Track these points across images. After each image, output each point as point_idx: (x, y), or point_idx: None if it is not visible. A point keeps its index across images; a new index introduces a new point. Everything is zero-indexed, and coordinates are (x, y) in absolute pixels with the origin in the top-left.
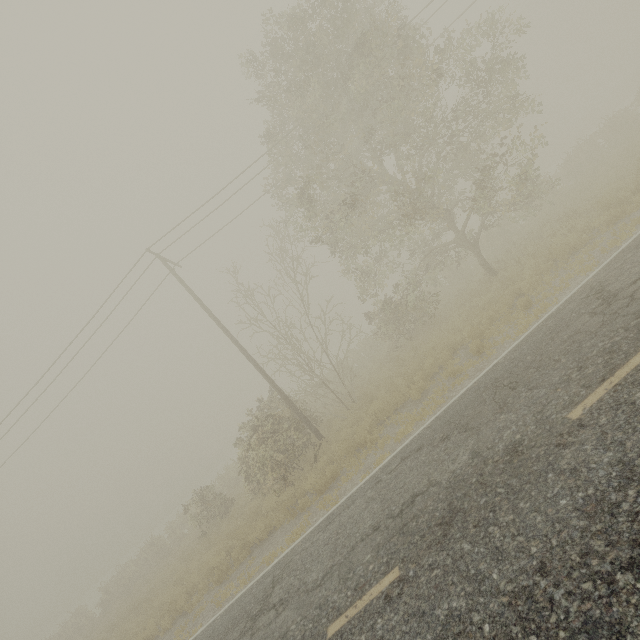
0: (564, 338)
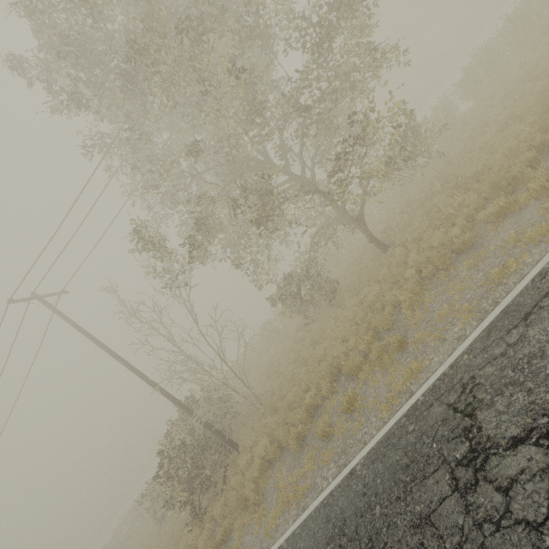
0: (415, 513)
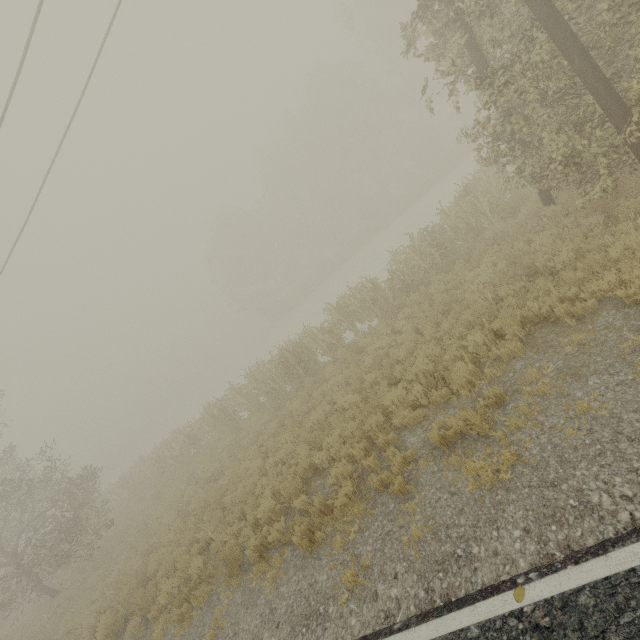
0: None
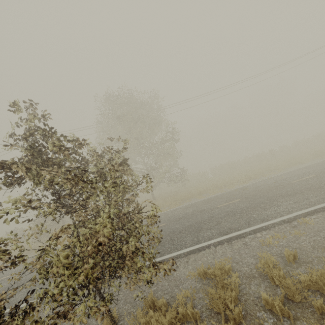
0: None
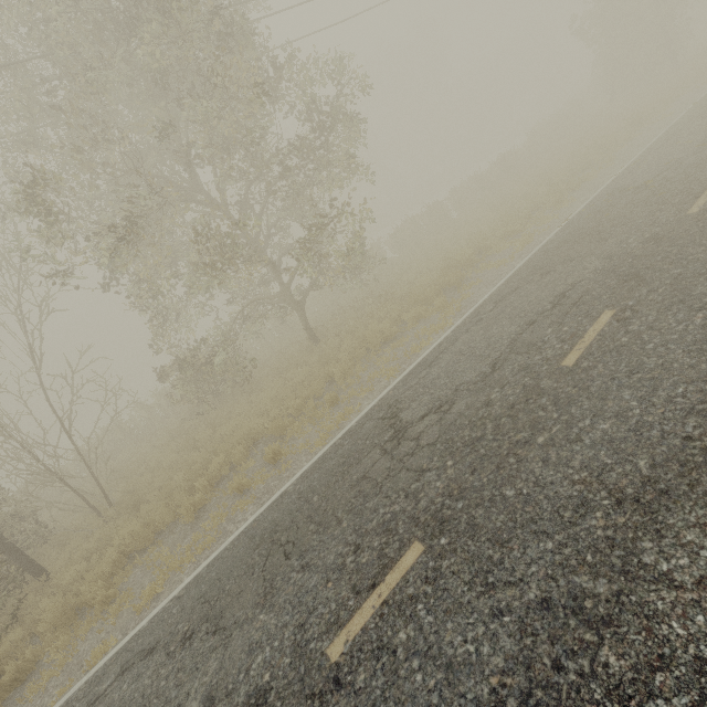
0: (353, 480)
